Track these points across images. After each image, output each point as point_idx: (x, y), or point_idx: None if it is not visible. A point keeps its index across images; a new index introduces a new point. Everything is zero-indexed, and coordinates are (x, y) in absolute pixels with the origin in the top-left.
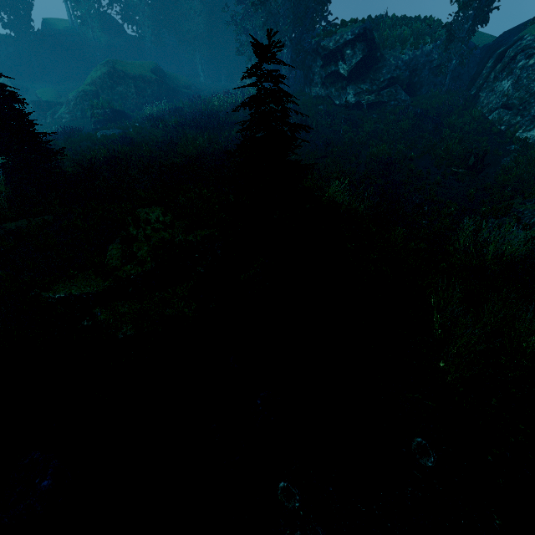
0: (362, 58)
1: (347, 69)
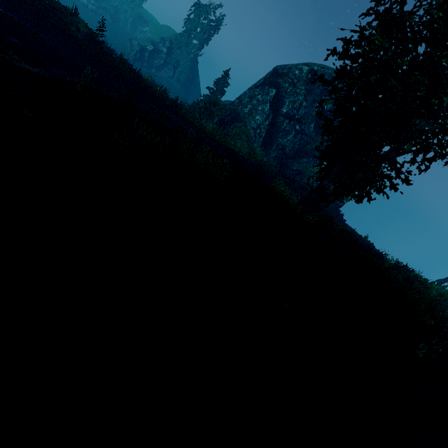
0: None
1: None
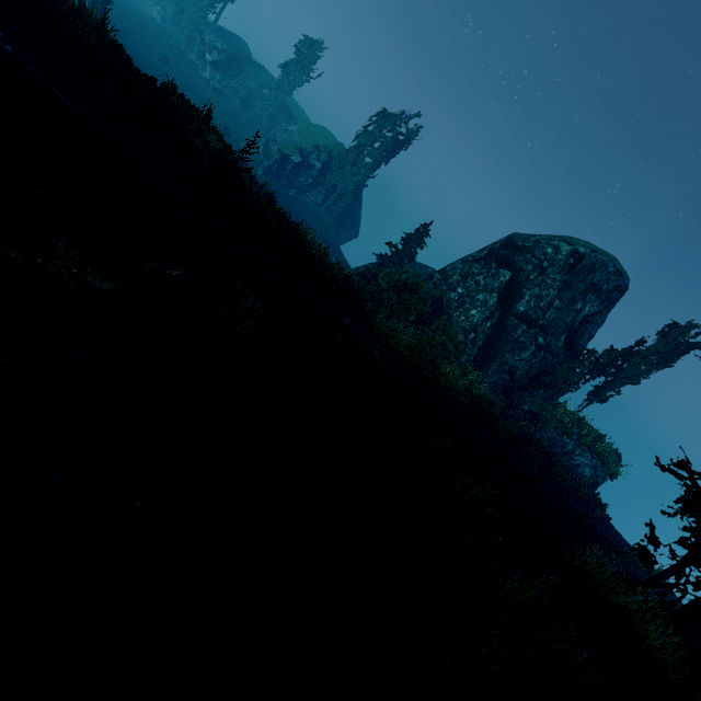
0: (223, 60)
1: (211, 58)
